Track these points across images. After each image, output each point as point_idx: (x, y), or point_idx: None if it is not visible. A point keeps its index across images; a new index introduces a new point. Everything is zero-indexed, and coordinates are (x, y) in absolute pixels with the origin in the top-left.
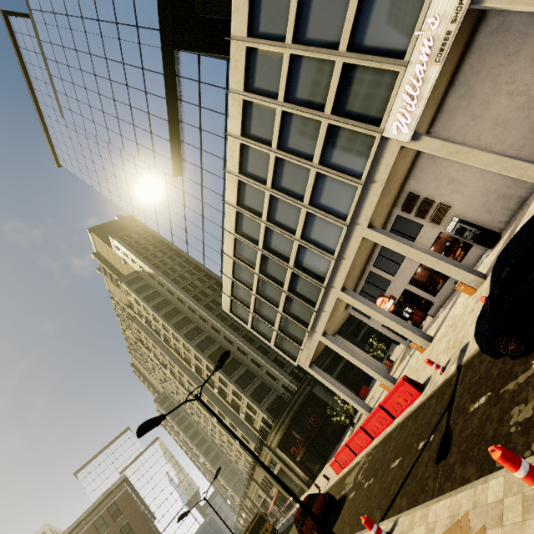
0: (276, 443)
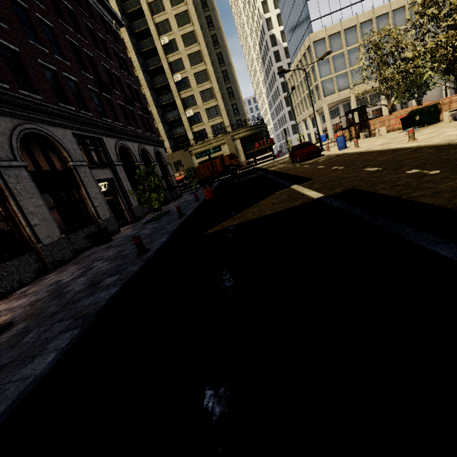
0: (243, 136)
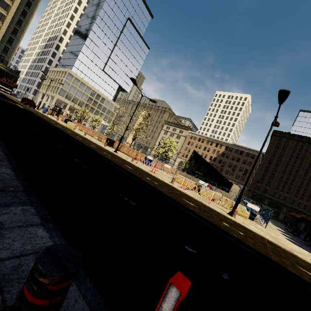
0: None
